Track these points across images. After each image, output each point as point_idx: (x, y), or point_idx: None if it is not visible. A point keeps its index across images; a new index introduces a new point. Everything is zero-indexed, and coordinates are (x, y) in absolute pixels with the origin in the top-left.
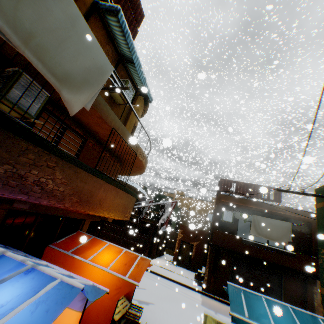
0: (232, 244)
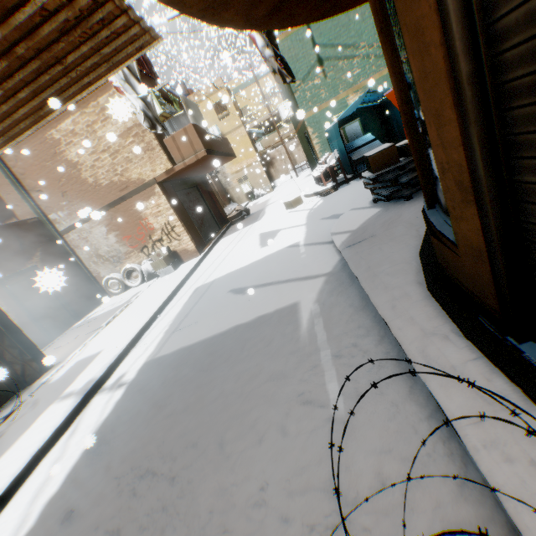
0: (210, 141)
